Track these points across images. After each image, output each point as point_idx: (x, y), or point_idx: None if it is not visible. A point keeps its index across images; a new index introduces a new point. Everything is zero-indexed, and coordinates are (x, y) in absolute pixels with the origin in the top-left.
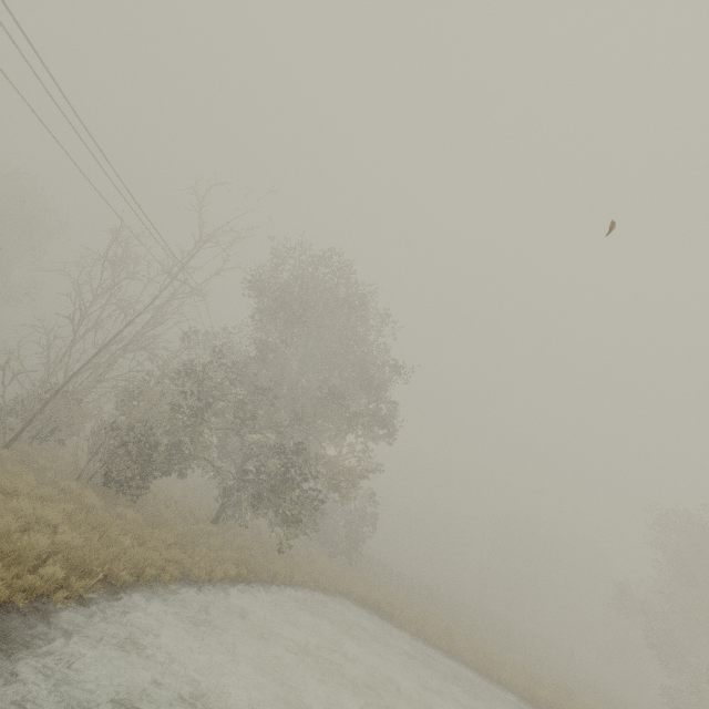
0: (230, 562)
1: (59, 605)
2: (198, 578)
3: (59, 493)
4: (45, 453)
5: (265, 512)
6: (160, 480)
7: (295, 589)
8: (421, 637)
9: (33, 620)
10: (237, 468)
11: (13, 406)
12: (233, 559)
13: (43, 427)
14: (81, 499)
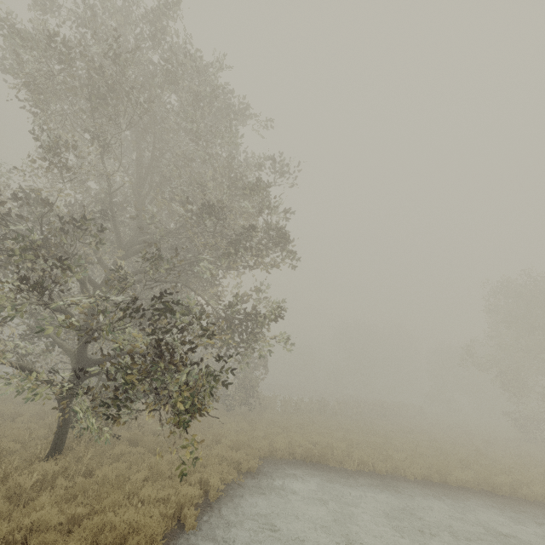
0: None
1: None
2: None
3: None
4: None
5: None
6: None
7: (217, 508)
8: (365, 471)
9: None
10: (73, 358)
11: None
12: None
13: None
14: None
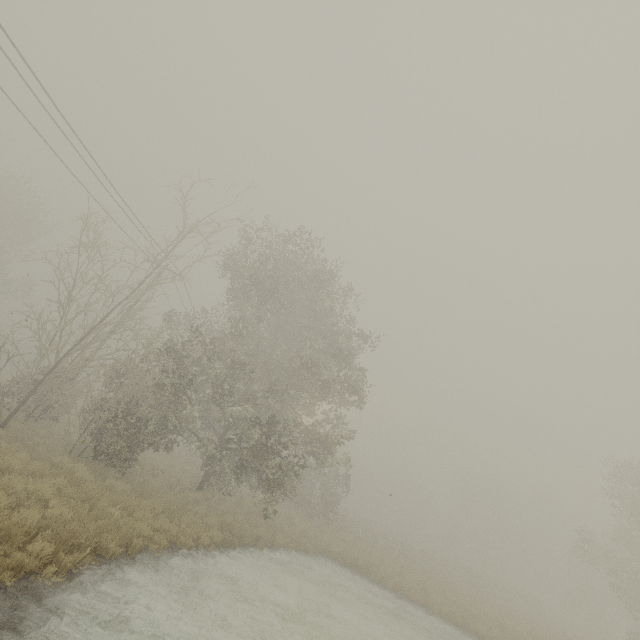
0: (216, 528)
1: (47, 581)
2: (185, 546)
3: (51, 468)
4: (39, 430)
5: (246, 478)
6: (147, 451)
7: (277, 552)
8: (398, 593)
9: (21, 600)
10: (219, 437)
11: (10, 387)
12: (218, 525)
13: (37, 405)
14: (72, 472)
